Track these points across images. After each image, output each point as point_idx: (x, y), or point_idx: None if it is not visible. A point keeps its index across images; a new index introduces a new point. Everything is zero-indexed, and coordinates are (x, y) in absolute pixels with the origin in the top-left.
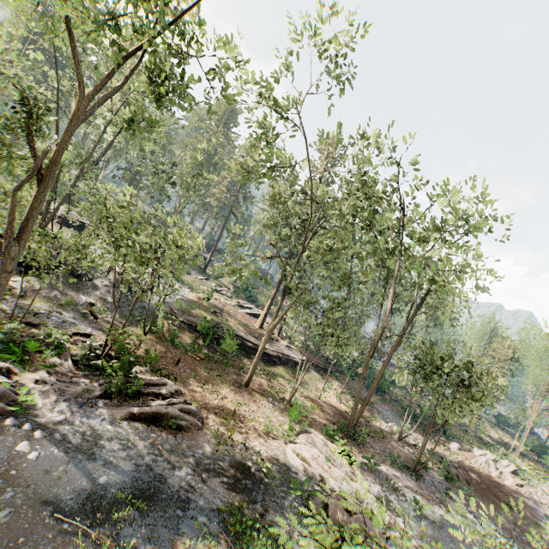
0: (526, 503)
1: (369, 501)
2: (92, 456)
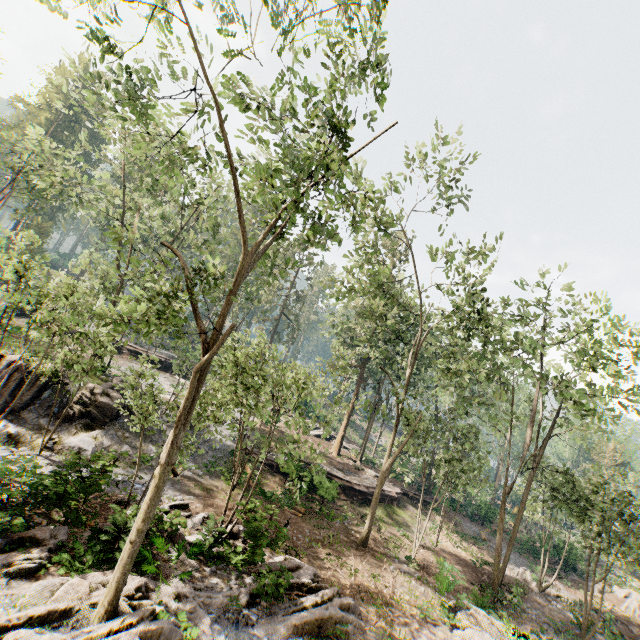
0: None
1: None
2: None
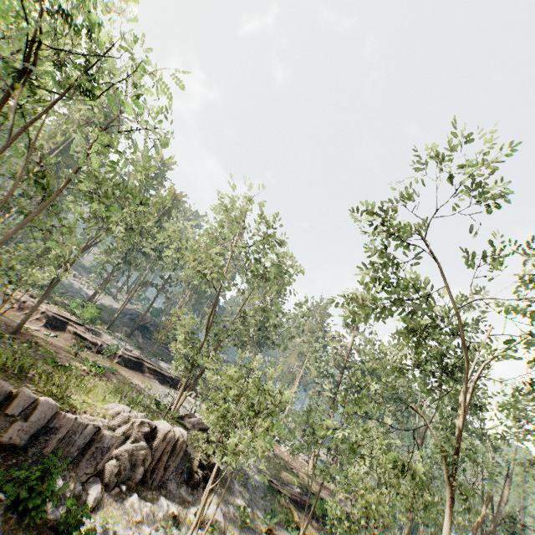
0: None
1: None
2: None
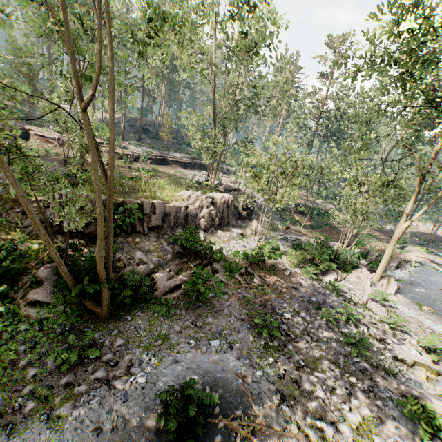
0: None
1: None
2: (421, 285)
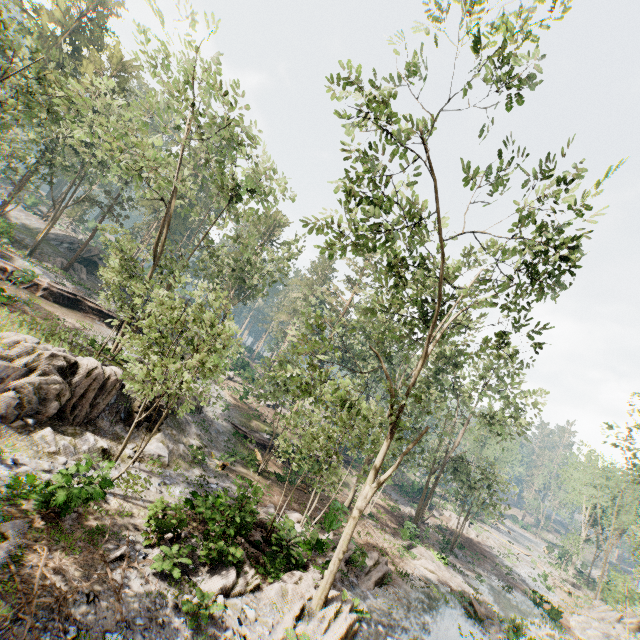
0: (486, 550)
1: (467, 589)
2: (406, 629)
